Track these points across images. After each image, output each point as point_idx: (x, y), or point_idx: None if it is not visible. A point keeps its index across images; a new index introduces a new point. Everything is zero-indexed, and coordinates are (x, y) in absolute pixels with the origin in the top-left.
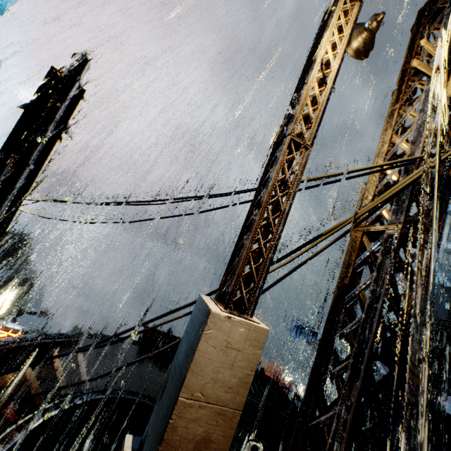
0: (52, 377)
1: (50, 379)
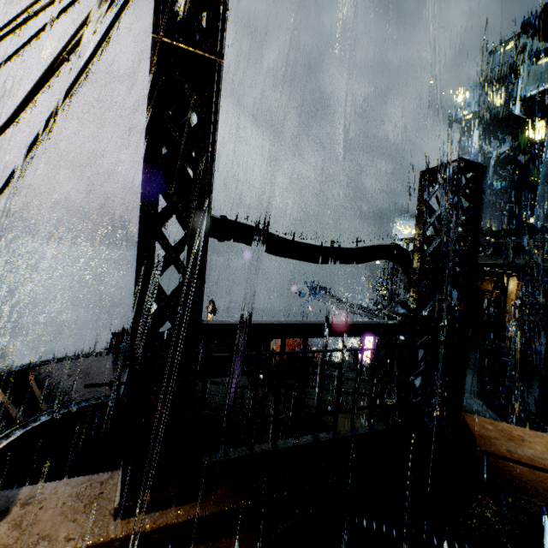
0: (4, 415)
1: (1, 418)
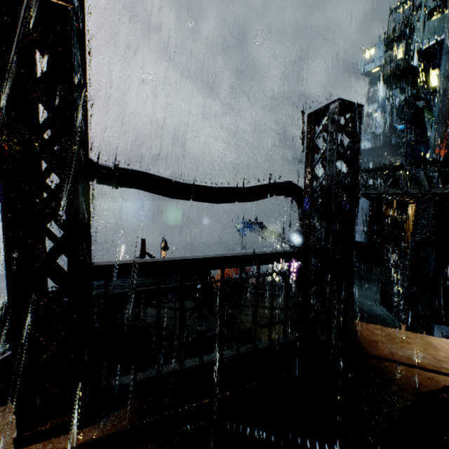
0: None
1: None
